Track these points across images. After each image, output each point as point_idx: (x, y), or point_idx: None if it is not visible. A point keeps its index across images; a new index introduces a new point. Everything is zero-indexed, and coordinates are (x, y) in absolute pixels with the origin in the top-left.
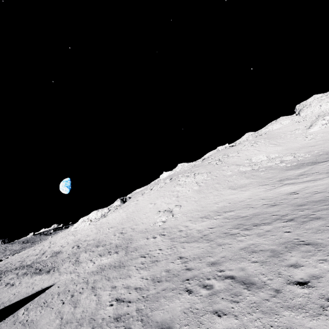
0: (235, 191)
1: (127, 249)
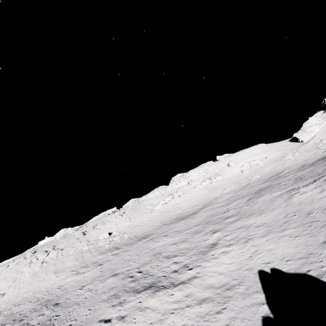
0: (53, 276)
1: None
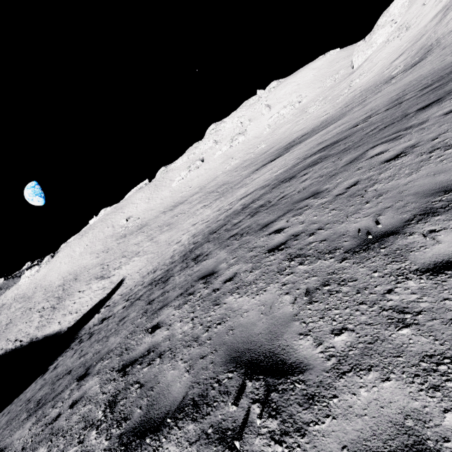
0: (89, 256)
1: (30, 299)
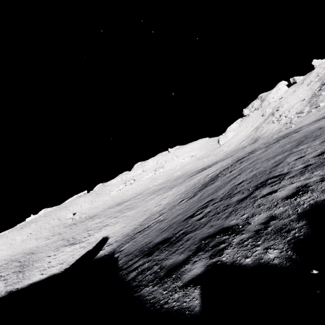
0: (35, 241)
1: None
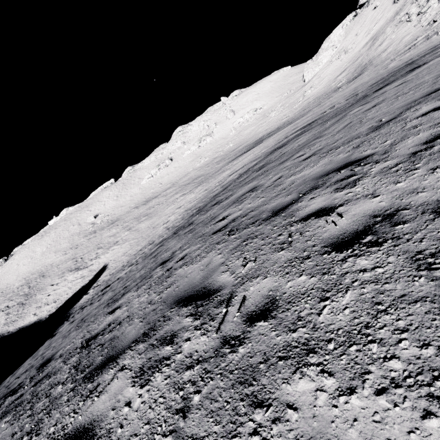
0: (54, 255)
1: None
